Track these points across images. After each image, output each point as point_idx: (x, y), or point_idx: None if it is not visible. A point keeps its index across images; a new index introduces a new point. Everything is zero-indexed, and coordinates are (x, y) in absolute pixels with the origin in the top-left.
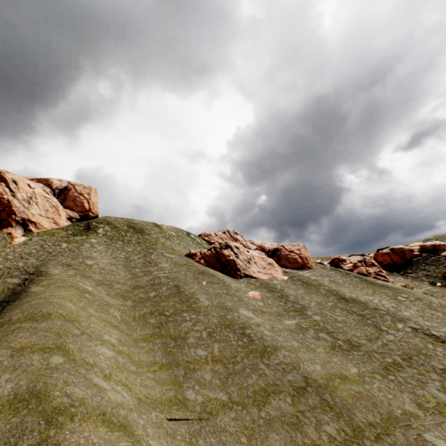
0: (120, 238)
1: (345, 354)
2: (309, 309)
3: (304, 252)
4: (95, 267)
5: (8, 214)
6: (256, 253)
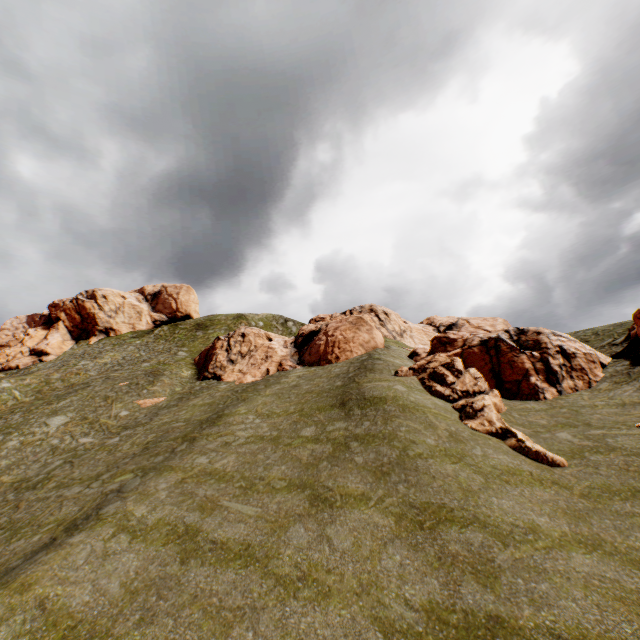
0: (168, 337)
1: (3, 492)
2: (140, 427)
3: (342, 332)
4: (78, 367)
5: (94, 326)
6: (282, 341)
